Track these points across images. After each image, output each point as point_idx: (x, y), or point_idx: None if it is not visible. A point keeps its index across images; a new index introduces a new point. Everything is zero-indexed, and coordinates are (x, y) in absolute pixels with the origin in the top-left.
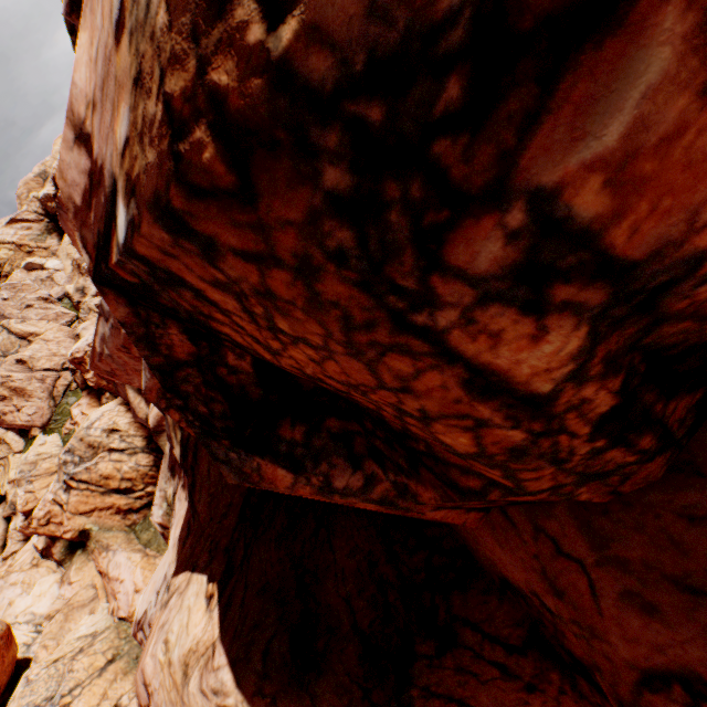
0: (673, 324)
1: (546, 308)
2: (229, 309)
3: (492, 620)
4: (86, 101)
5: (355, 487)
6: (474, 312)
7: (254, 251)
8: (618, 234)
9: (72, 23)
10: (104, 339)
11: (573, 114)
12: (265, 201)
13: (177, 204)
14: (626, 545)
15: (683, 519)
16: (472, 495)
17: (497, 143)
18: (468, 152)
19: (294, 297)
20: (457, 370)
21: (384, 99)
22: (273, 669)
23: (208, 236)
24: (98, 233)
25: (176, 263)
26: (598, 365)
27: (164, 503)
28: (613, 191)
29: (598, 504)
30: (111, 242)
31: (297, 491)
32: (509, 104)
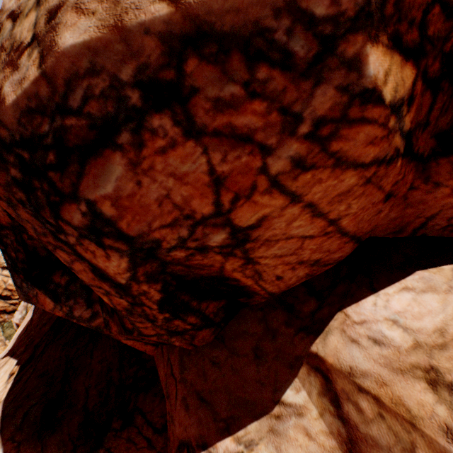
0: (174, 266)
1: (105, 246)
2: None
3: (153, 412)
4: None
5: (85, 317)
6: (81, 240)
7: None
8: (123, 224)
9: None
10: None
11: (94, 178)
12: None
13: None
14: (189, 372)
15: (211, 363)
16: (129, 332)
17: (71, 179)
18: (62, 179)
19: (11, 213)
20: (87, 264)
21: (29, 152)
22: (26, 425)
23: None
24: None
25: None
26: (142, 276)
27: (24, 310)
28: (117, 208)
29: (188, 349)
30: None
31: (56, 313)
32: (72, 168)
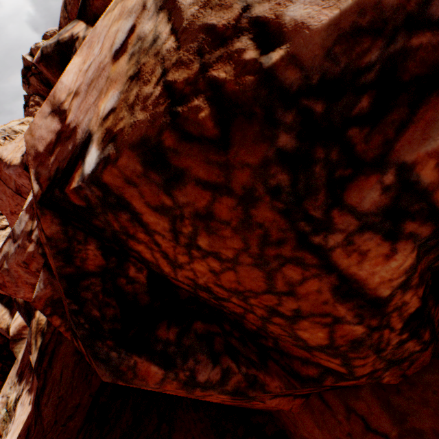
0: None
1: (398, 236)
2: (156, 229)
3: None
4: (68, 91)
5: (214, 380)
6: (354, 236)
7: (214, 182)
8: None
9: (26, 72)
10: (6, 256)
11: (424, 126)
12: (235, 149)
13: (168, 143)
14: (419, 417)
15: None
16: (311, 382)
17: (384, 134)
18: (367, 137)
19: (231, 218)
20: (331, 278)
21: (325, 101)
22: None
23: (180, 169)
24: (57, 169)
25: (132, 190)
26: (416, 277)
27: (3, 409)
28: None
29: (392, 385)
30: (72, 174)
31: (165, 386)
32: (393, 115)
